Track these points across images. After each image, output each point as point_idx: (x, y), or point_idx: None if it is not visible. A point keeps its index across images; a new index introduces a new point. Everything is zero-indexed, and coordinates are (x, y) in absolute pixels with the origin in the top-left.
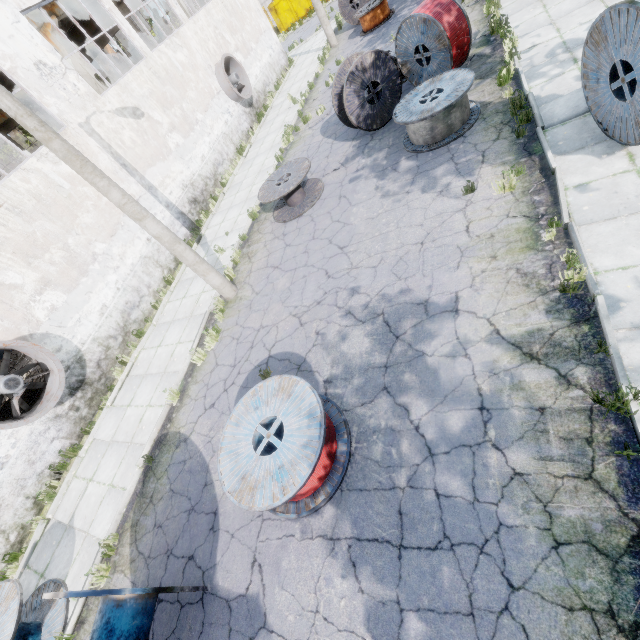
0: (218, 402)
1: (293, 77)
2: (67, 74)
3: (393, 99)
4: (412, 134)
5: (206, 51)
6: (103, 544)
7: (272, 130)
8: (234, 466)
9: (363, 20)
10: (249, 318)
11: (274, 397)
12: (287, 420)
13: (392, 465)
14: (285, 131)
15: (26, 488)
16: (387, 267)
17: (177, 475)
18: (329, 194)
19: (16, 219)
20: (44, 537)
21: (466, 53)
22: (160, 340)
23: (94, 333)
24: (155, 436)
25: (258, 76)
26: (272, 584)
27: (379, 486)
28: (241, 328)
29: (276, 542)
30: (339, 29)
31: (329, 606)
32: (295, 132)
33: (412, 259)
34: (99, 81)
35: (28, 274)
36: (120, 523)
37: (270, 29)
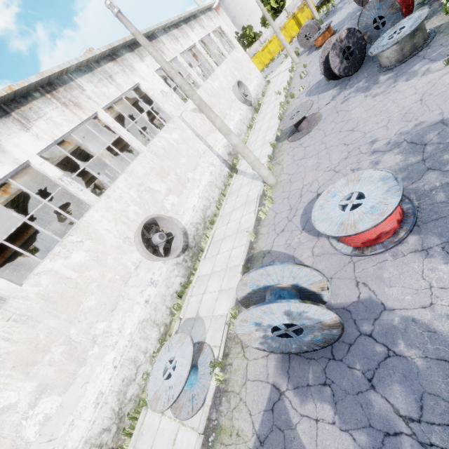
0: (286, 227)
1: (272, 87)
2: (172, 95)
3: (361, 54)
4: (385, 59)
5: (227, 81)
6: (229, 312)
7: (268, 112)
8: (330, 223)
9: (317, 41)
10: (292, 186)
11: (345, 186)
12: (363, 189)
13: None
14: (280, 105)
15: (166, 302)
16: (396, 121)
17: None
18: (327, 115)
19: (157, 159)
20: (180, 328)
21: (411, 11)
22: (227, 220)
23: (190, 220)
24: (244, 258)
25: (252, 91)
26: (380, 288)
27: None
28: (288, 192)
29: (372, 268)
30: (297, 55)
31: (441, 281)
32: (286, 105)
33: (416, 109)
34: None
35: (162, 185)
36: (235, 303)
37: (255, 68)
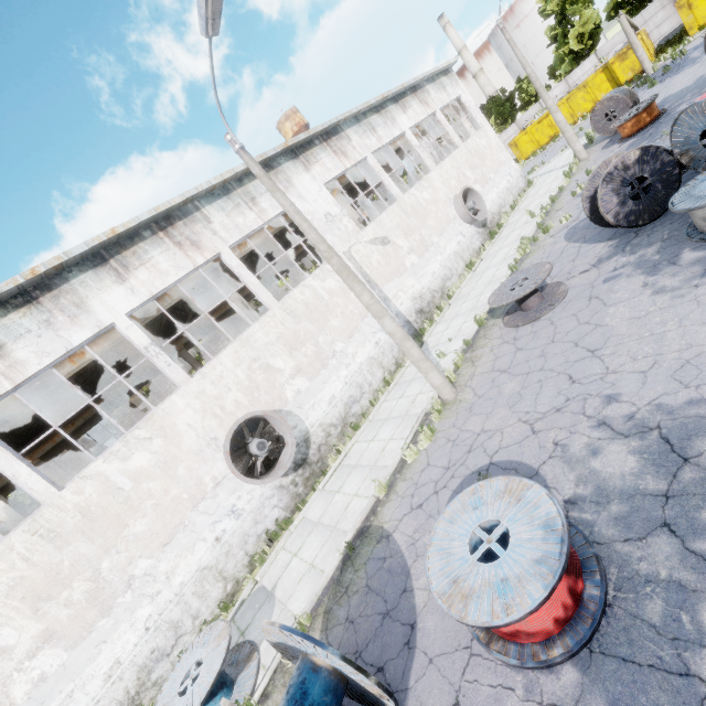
0: (426, 503)
1: (532, 195)
2: (342, 219)
3: (668, 191)
4: (700, 221)
5: (447, 187)
6: (298, 620)
7: (505, 244)
8: (444, 566)
9: (622, 128)
10: (468, 421)
11: (498, 499)
12: (514, 527)
13: (682, 638)
14: (521, 242)
15: (247, 544)
16: (664, 372)
17: (375, 571)
18: (575, 296)
19: (291, 320)
20: (250, 597)
21: None
22: (373, 435)
23: (321, 419)
24: (358, 525)
25: (494, 200)
26: None
27: (658, 663)
28: (458, 430)
29: (487, 689)
30: (590, 143)
31: None
32: (532, 243)
33: None
34: (360, 223)
35: (289, 362)
36: (314, 605)
37: (510, 160)
